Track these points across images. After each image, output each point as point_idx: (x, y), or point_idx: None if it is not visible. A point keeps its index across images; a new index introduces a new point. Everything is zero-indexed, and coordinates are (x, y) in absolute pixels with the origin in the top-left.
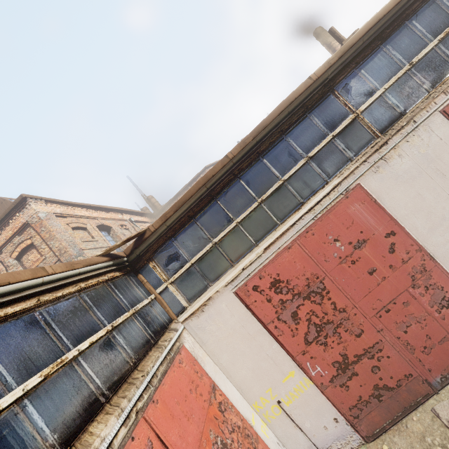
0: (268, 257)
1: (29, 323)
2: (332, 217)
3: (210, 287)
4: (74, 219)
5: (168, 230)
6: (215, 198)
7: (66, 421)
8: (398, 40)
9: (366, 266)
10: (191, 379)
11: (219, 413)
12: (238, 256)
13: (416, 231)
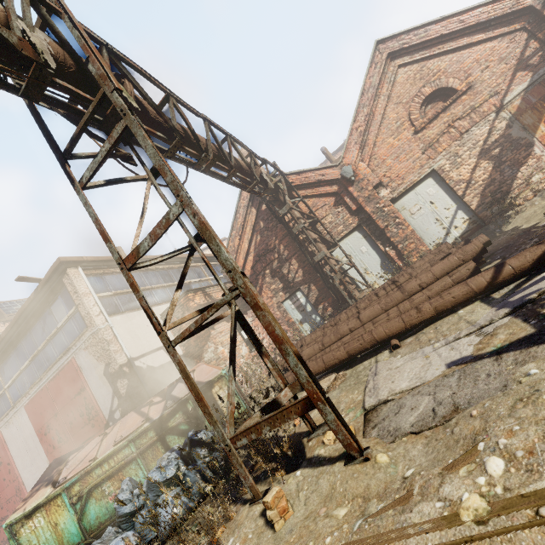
0: None
1: None
2: None
3: None
4: None
5: None
6: None
7: None
8: (17, 353)
9: (3, 475)
10: None
11: None
12: None
13: (19, 466)
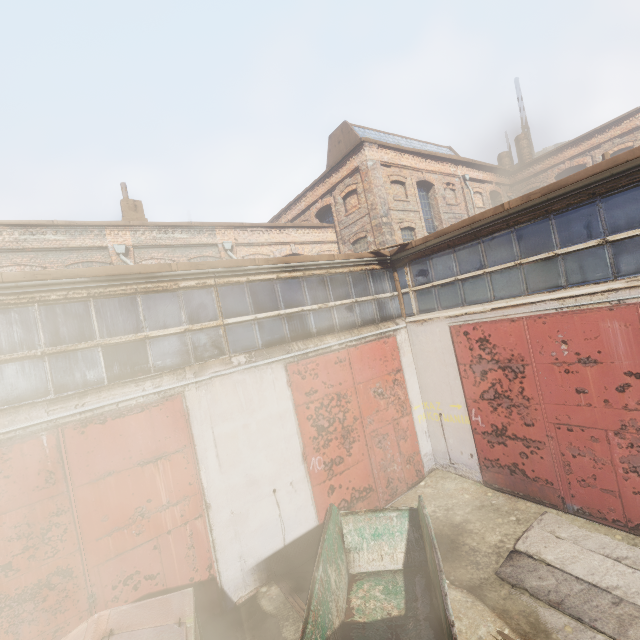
0: (491, 317)
1: (321, 281)
2: (576, 319)
3: (437, 311)
4: (397, 170)
5: (427, 249)
6: (477, 239)
7: (320, 328)
8: None
9: (578, 383)
10: (385, 355)
11: (391, 382)
12: (470, 301)
13: None
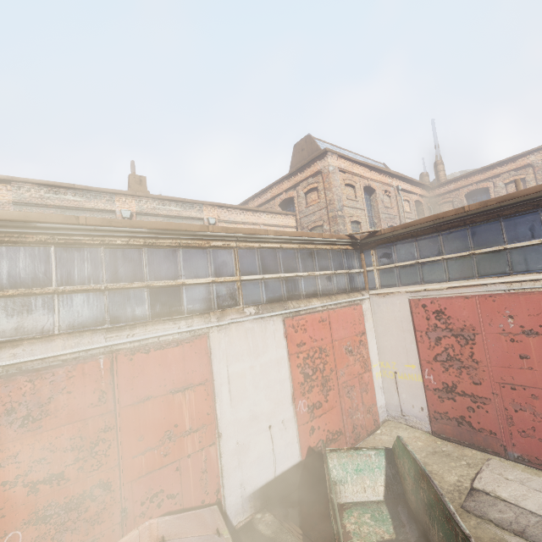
0: (447, 294)
1: (310, 253)
2: (522, 299)
3: (397, 286)
4: (350, 176)
5: (393, 237)
6: (438, 232)
7: (308, 291)
8: None
9: (522, 350)
10: (354, 319)
11: (358, 342)
12: (428, 280)
13: None
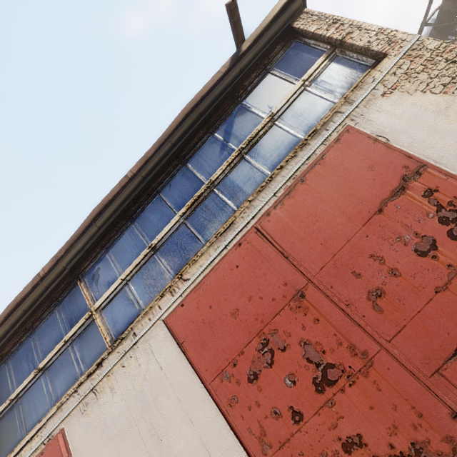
0: None
1: None
2: None
3: None
4: None
5: None
6: None
7: None
8: (144, 217)
9: None
10: None
11: None
12: None
13: None
